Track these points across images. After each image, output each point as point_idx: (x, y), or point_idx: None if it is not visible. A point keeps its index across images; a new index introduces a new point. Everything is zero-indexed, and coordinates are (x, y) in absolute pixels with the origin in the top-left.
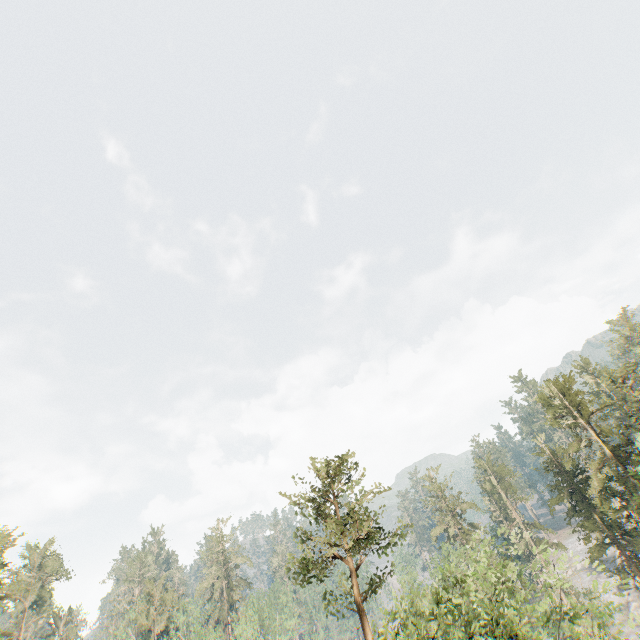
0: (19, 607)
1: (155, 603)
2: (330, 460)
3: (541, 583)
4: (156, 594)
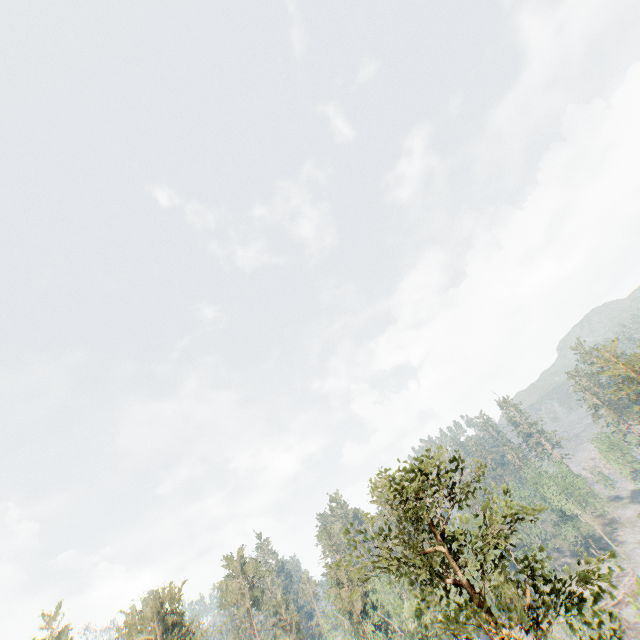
0: (242, 609)
1: (345, 585)
2: (401, 479)
3: None
4: (342, 577)
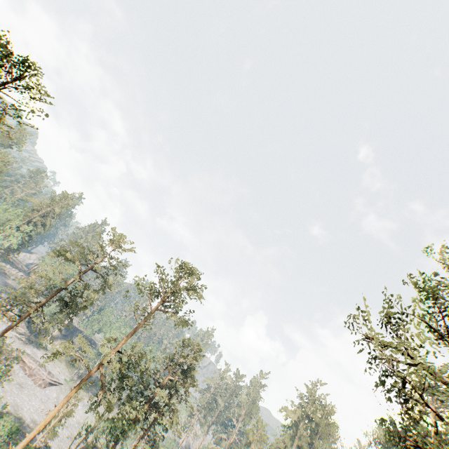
0: None
1: None
2: None
3: None
4: (1, 159)
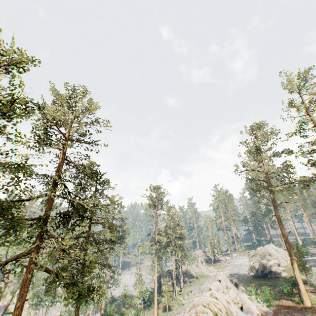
0: None
1: None
2: None
3: (174, 272)
4: None
